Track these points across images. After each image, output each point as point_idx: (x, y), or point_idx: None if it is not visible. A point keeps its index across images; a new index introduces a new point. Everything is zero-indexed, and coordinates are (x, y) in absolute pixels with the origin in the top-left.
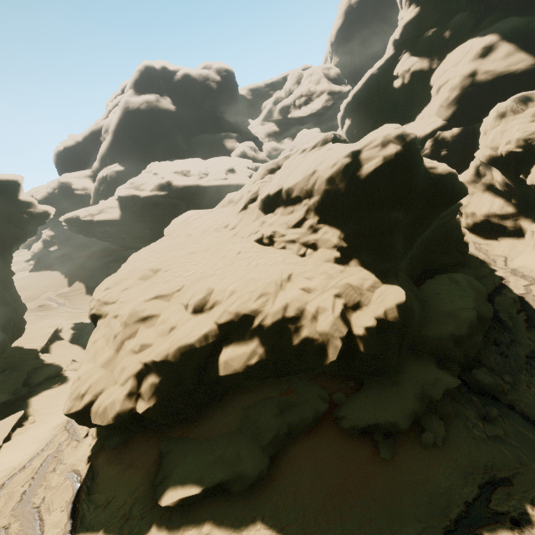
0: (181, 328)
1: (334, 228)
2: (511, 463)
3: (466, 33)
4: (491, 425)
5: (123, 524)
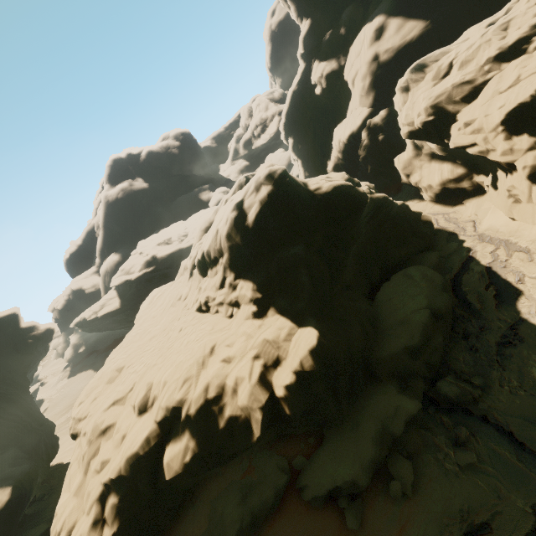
0: (129, 435)
1: (247, 281)
2: (488, 500)
3: (360, 22)
4: (463, 452)
5: None
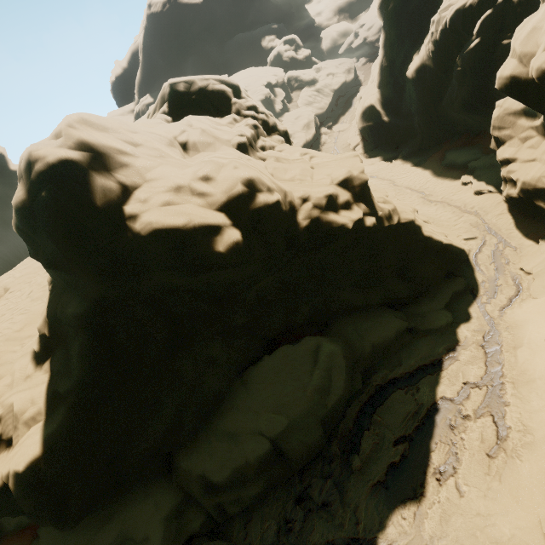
0: None
1: (48, 301)
2: None
3: None
4: None
5: None
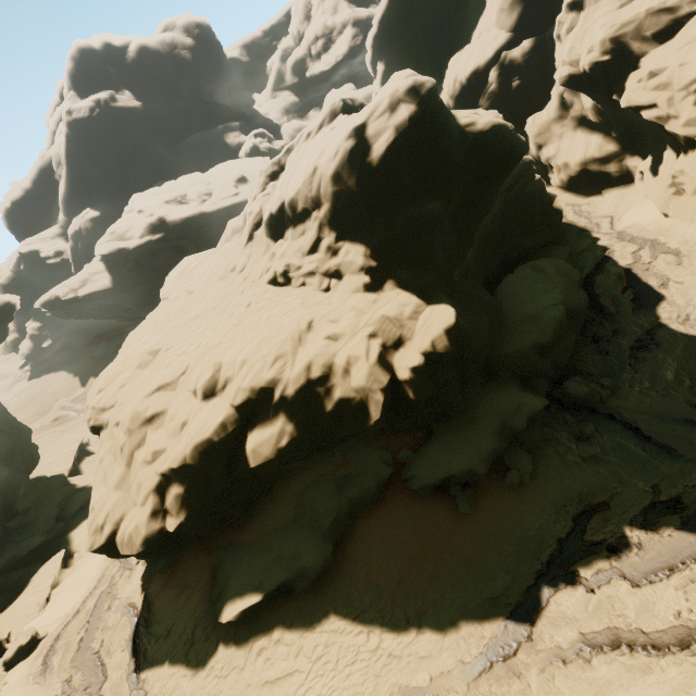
0: (193, 421)
1: (357, 244)
2: (608, 484)
3: None
4: (587, 445)
5: (188, 650)
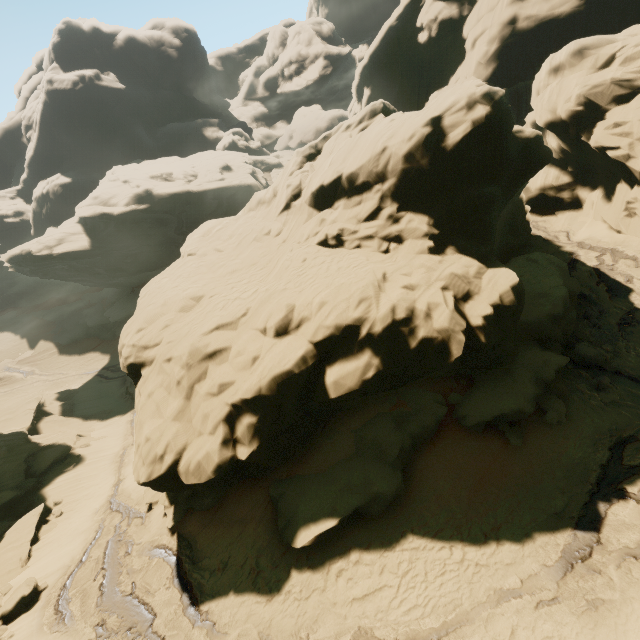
0: (268, 355)
1: (420, 214)
2: (632, 422)
3: None
4: (606, 393)
5: (255, 579)
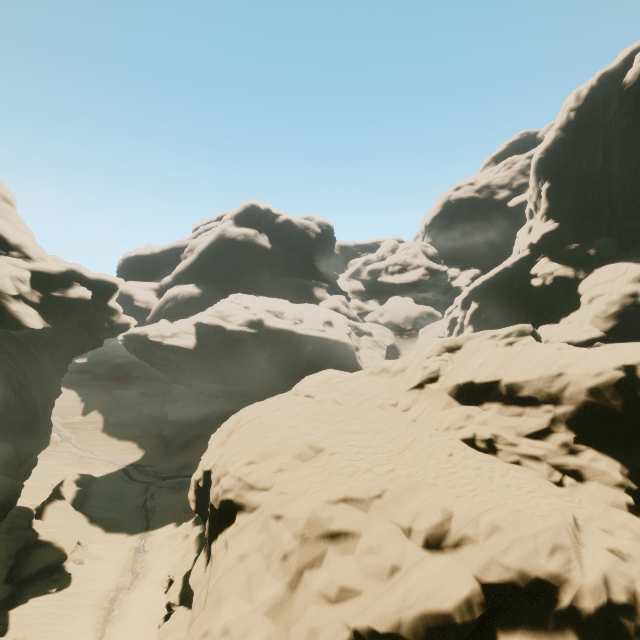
0: (415, 572)
1: (608, 456)
2: None
3: (611, 256)
4: None
5: None
